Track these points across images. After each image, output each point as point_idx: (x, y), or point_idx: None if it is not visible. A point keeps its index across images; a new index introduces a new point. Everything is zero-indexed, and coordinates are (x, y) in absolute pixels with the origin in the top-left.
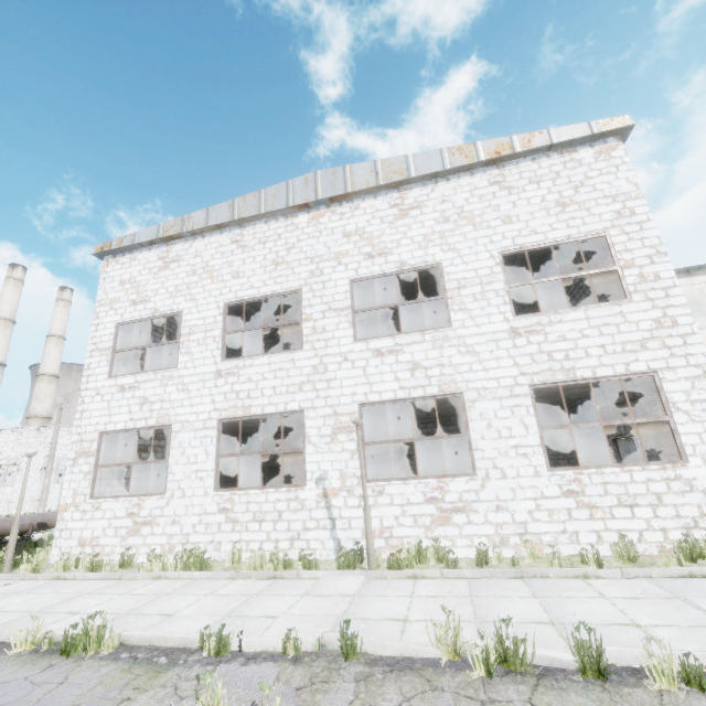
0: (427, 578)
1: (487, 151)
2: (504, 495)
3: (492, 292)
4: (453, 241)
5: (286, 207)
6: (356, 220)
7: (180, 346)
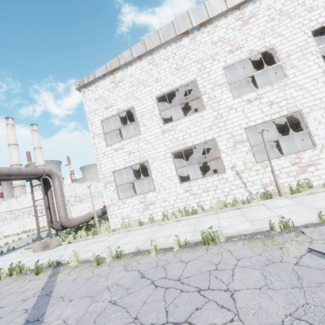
0: (318, 193)
1: None
2: None
3: (309, 54)
4: (279, 30)
5: (175, 36)
6: (217, 33)
7: (139, 123)
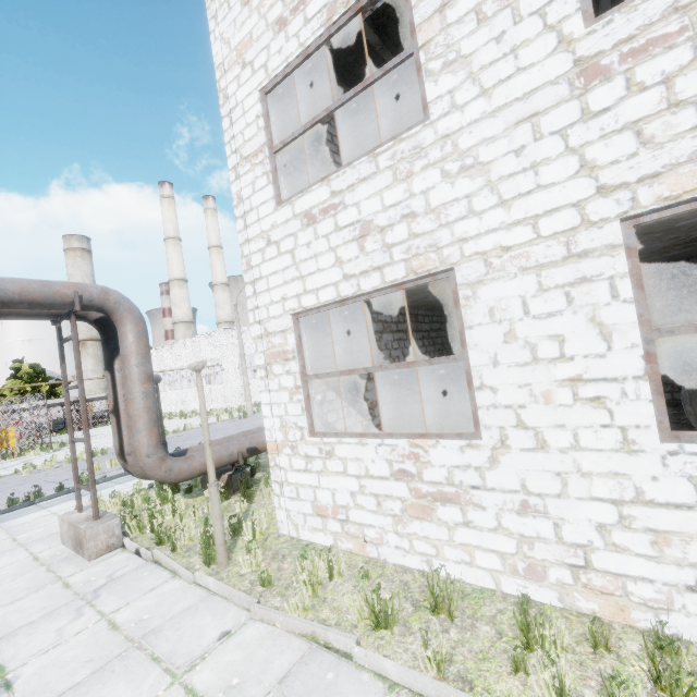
0: None
1: None
2: None
3: None
4: None
5: None
6: None
7: (421, 59)
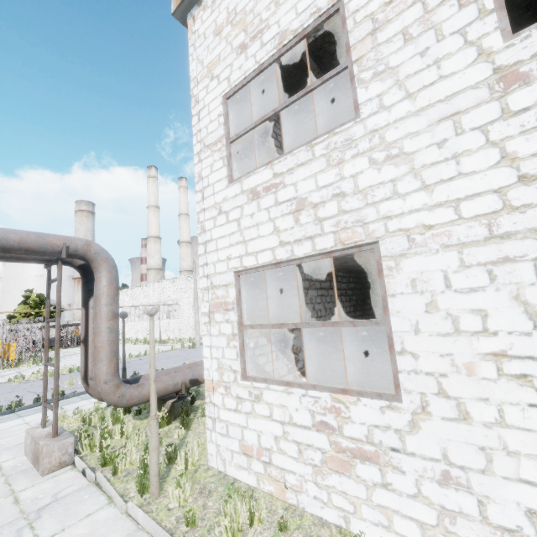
0: None
1: None
2: None
3: None
4: None
5: None
6: None
7: (354, 71)
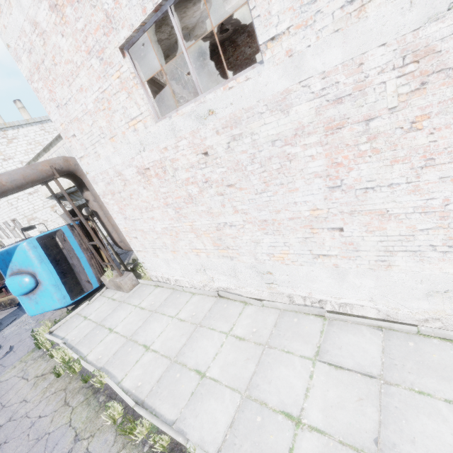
0: None
1: None
2: None
3: None
4: None
5: None
6: None
7: None
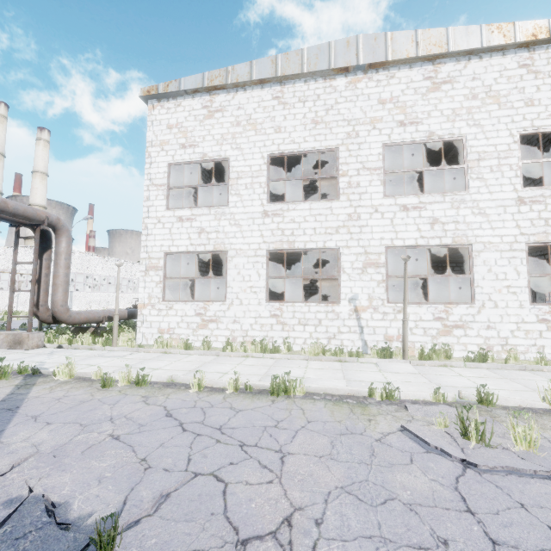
0: (454, 367)
1: (524, 33)
2: (494, 319)
3: (507, 166)
4: (479, 117)
5: (327, 69)
6: (391, 88)
7: (229, 188)
